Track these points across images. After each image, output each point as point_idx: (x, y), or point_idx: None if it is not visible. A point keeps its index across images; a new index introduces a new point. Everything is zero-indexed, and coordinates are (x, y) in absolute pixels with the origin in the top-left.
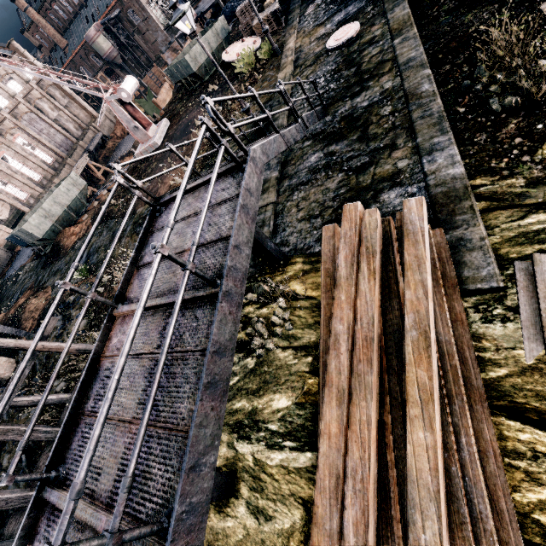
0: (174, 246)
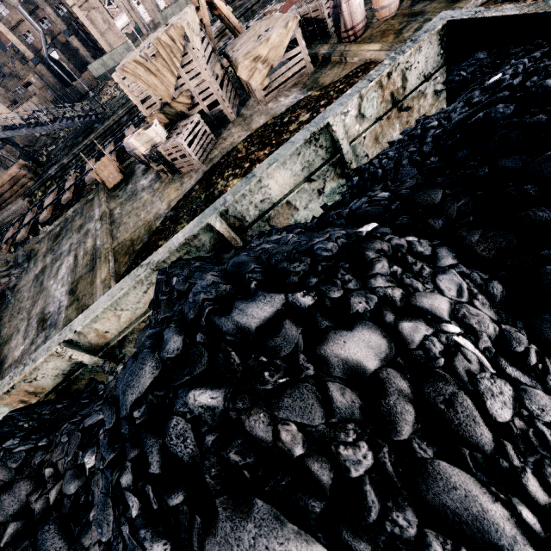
0: None
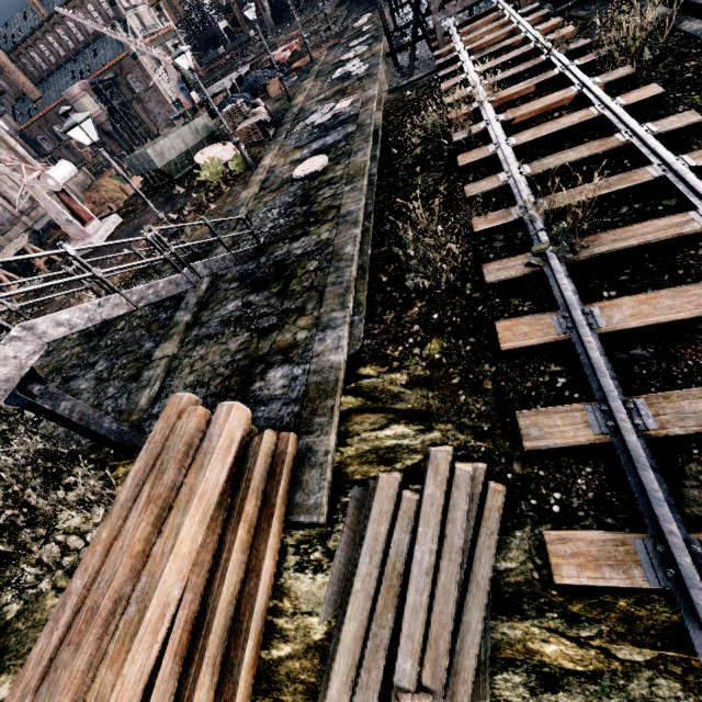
0: None
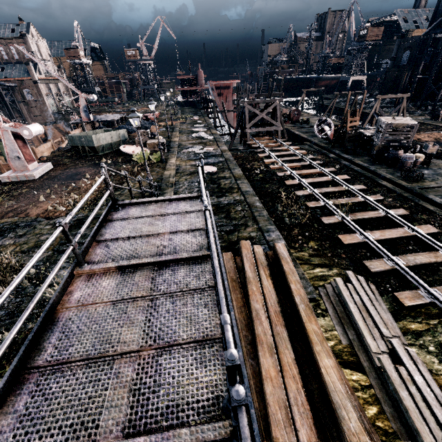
0: (146, 230)
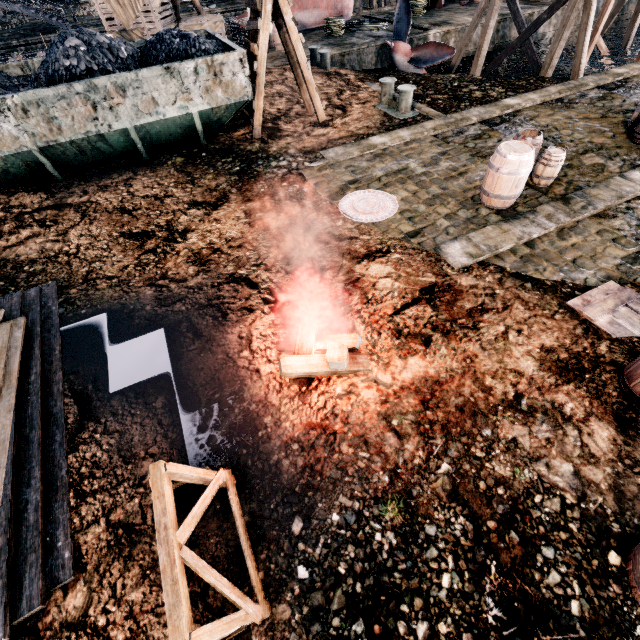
0: None
